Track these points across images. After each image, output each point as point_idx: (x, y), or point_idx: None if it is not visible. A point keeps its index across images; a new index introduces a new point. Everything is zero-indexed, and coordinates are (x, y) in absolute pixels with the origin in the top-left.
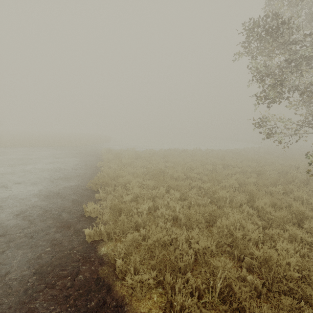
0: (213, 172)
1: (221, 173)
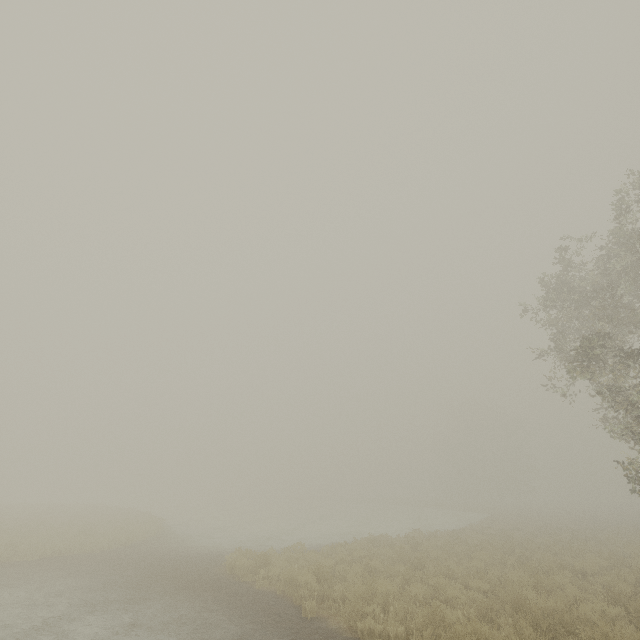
0: (616, 594)
1: (621, 595)
